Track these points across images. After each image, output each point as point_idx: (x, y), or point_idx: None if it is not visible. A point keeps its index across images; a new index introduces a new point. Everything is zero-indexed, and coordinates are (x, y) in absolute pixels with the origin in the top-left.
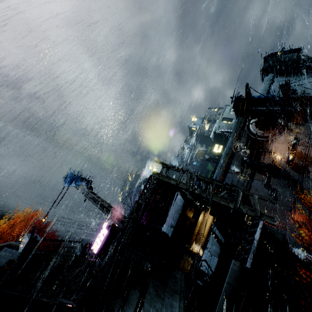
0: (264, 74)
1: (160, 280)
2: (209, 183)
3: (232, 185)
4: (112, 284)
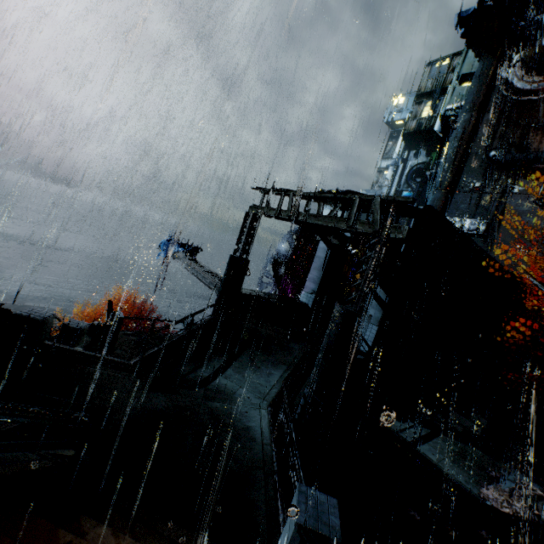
0: None
1: (264, 351)
2: (320, 200)
3: (346, 190)
4: (188, 351)
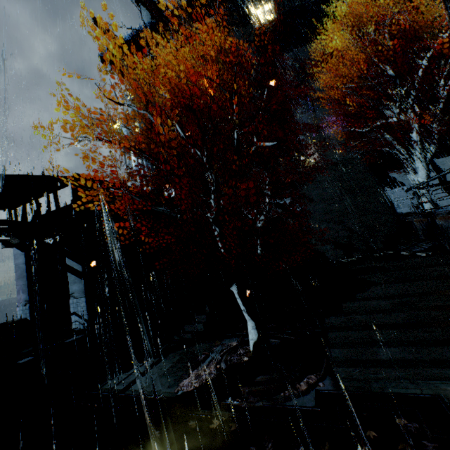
0: (136, 0)
1: None
2: None
3: None
4: None
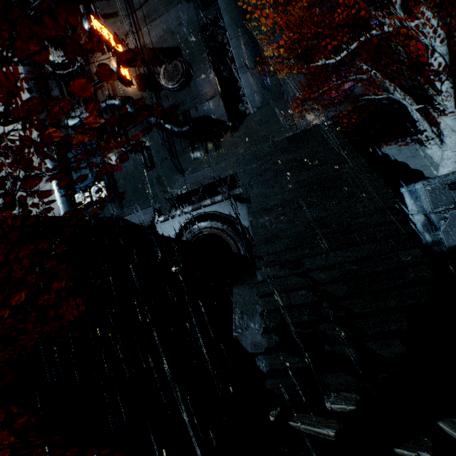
0: None
1: None
2: None
3: None
4: None
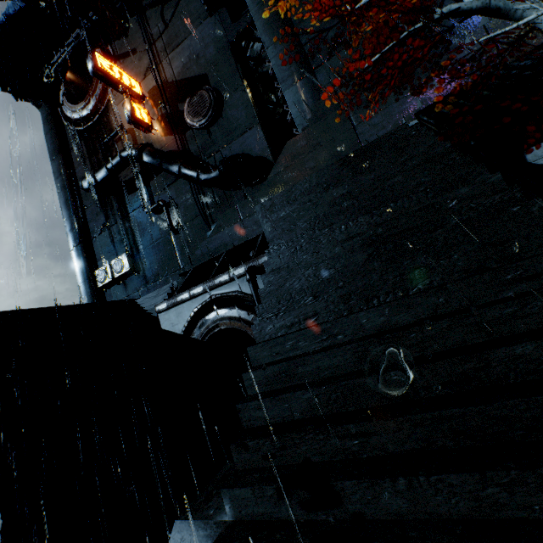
0: None
1: None
2: None
3: None
4: None
